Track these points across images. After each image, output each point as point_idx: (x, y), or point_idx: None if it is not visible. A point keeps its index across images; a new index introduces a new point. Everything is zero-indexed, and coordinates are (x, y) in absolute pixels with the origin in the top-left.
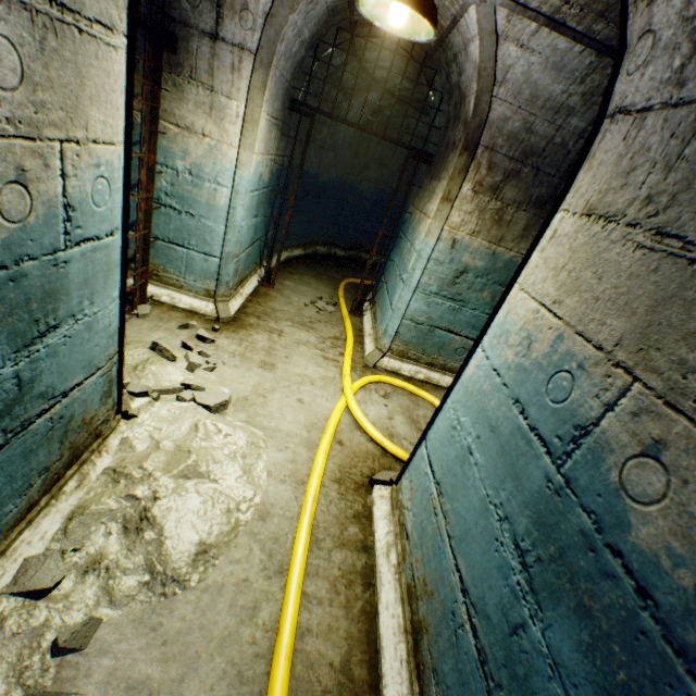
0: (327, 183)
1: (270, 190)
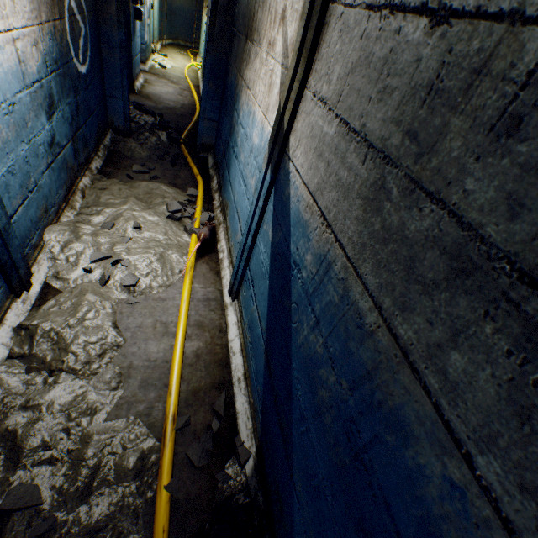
0: (174, 7)
1: (159, 9)
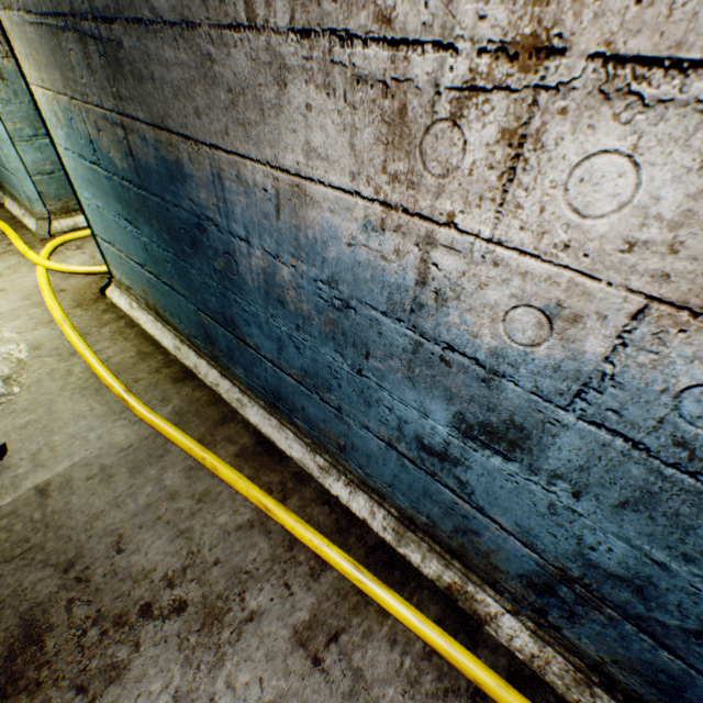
0: None
1: None
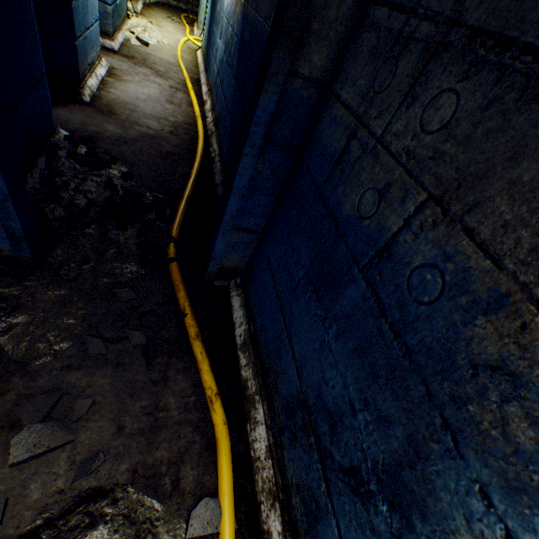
0: None
1: None
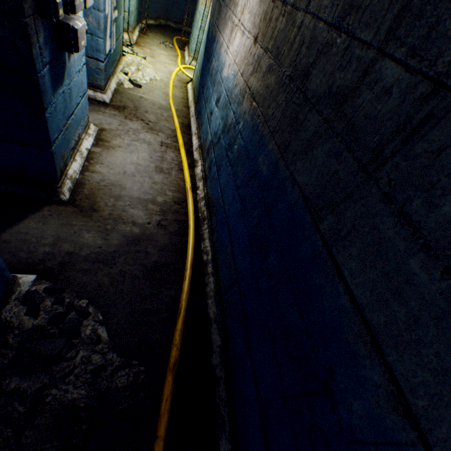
0: None
1: None
